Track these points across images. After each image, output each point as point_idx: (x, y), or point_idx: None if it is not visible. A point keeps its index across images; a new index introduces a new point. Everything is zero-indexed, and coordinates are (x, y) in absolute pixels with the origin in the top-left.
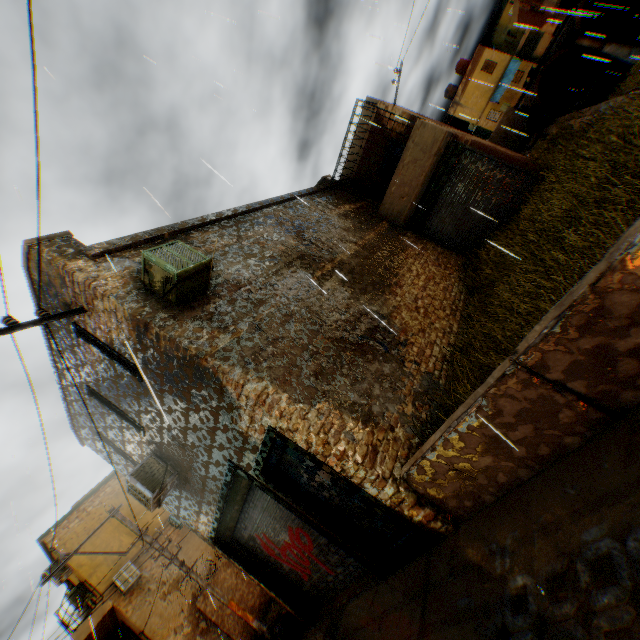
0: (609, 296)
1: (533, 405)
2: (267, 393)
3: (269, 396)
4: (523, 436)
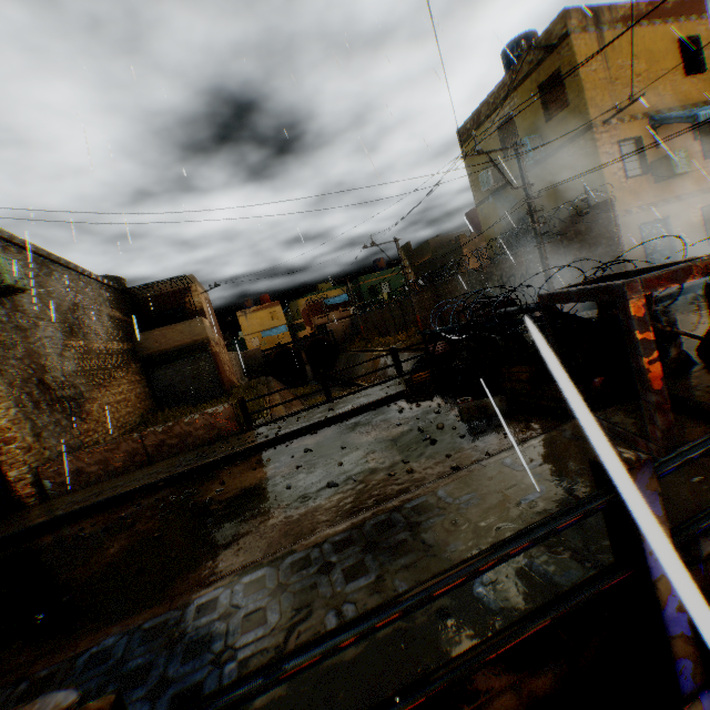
0: (177, 426)
1: (133, 450)
2: (0, 382)
3: (0, 384)
4: (120, 461)
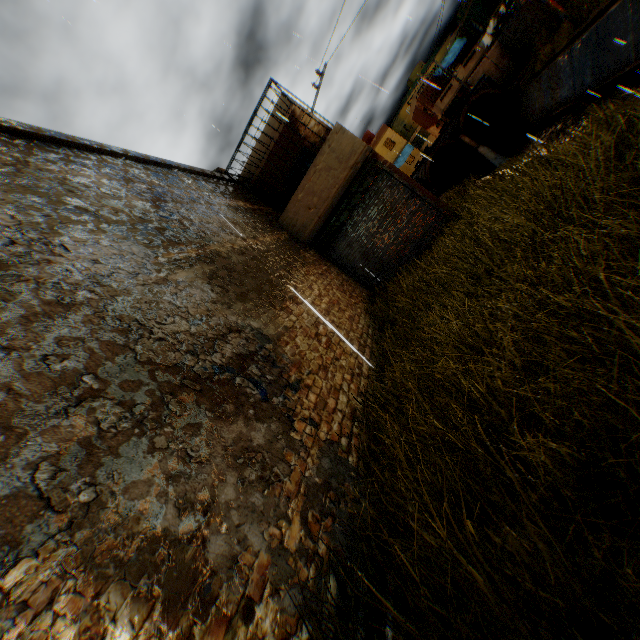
0: None
1: None
2: None
3: None
4: None
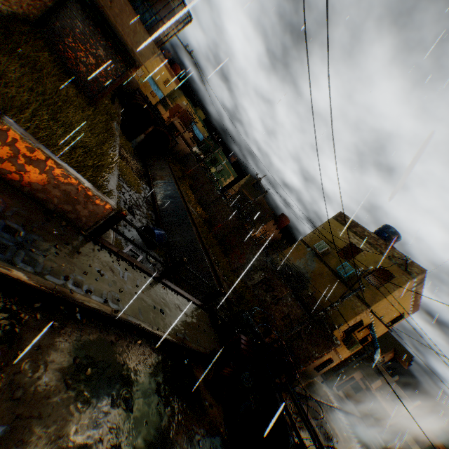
0: (45, 162)
1: None
2: None
3: None
4: None
